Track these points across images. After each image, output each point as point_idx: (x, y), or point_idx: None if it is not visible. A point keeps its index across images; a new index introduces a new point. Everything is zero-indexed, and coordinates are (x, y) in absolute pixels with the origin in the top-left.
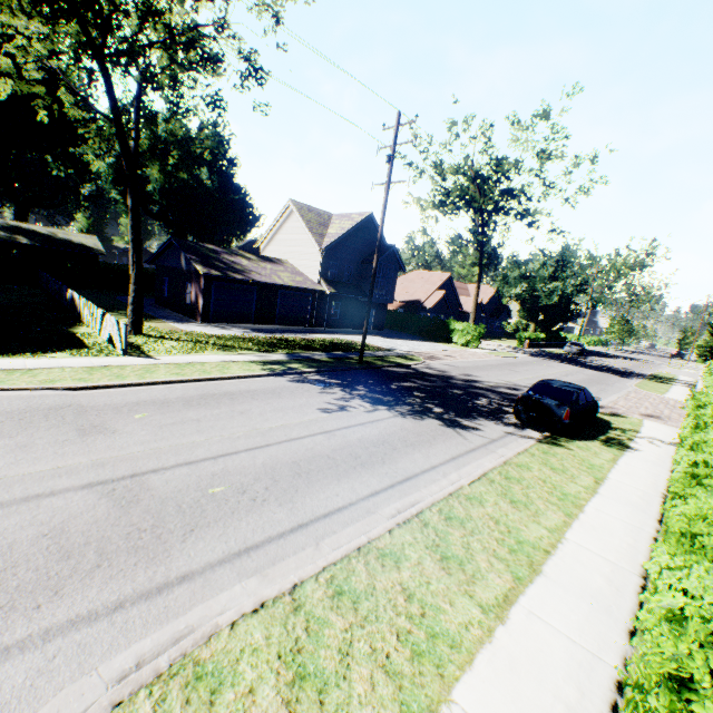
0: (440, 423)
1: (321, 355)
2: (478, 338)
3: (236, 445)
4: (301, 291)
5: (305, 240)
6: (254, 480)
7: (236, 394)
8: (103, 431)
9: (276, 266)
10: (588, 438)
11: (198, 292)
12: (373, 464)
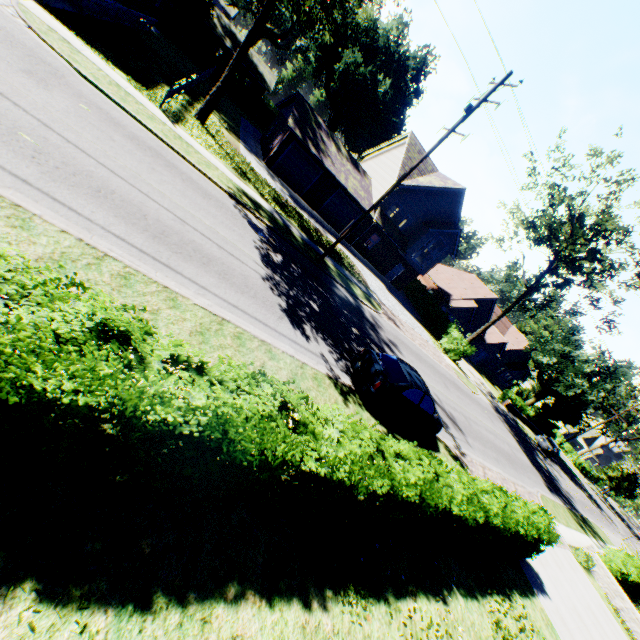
0: (283, 306)
1: (301, 235)
2: (460, 354)
3: (102, 158)
4: (356, 203)
5: (395, 170)
6: (62, 162)
7: (178, 170)
8: (41, 84)
9: (355, 173)
10: (385, 424)
11: (280, 141)
12: (166, 245)
